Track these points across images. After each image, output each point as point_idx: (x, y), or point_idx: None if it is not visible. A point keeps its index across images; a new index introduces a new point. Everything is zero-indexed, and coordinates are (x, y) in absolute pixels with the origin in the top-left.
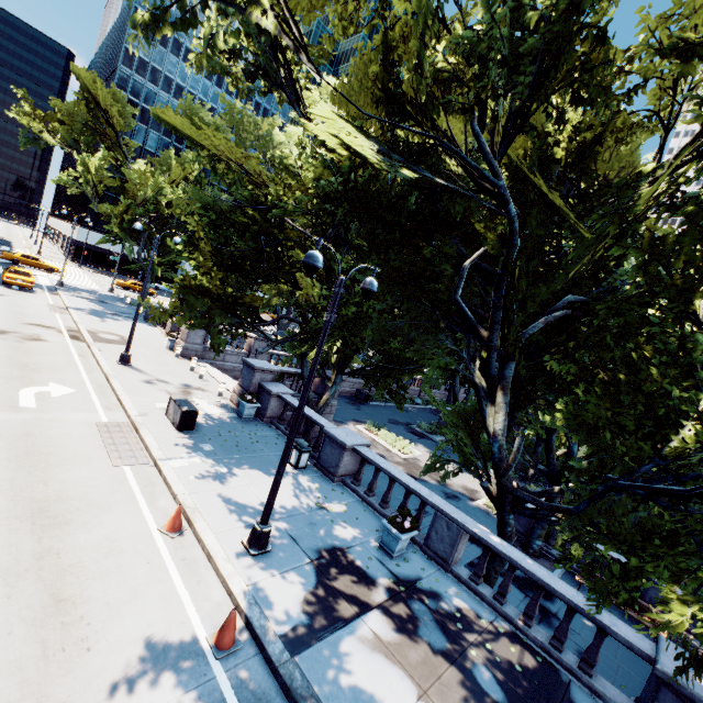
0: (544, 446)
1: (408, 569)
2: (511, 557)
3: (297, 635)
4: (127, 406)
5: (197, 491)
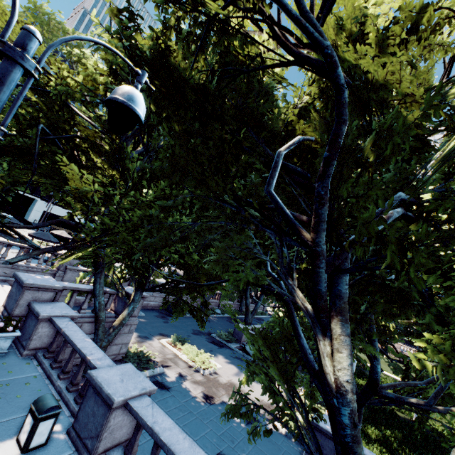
0: None
1: None
2: None
3: None
4: None
5: None
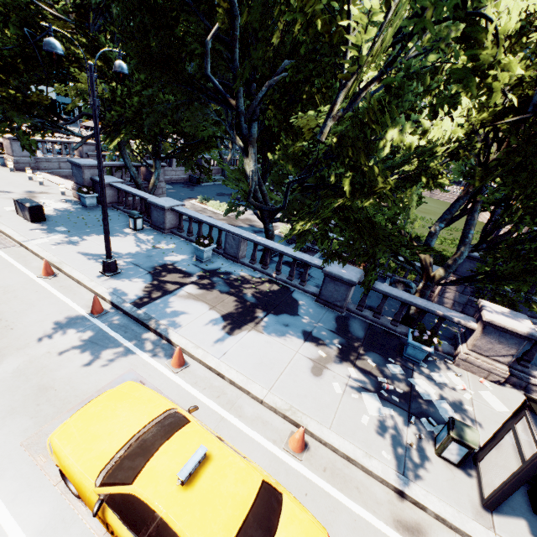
0: None
1: (213, 266)
2: (265, 244)
3: (141, 301)
4: None
5: (60, 254)
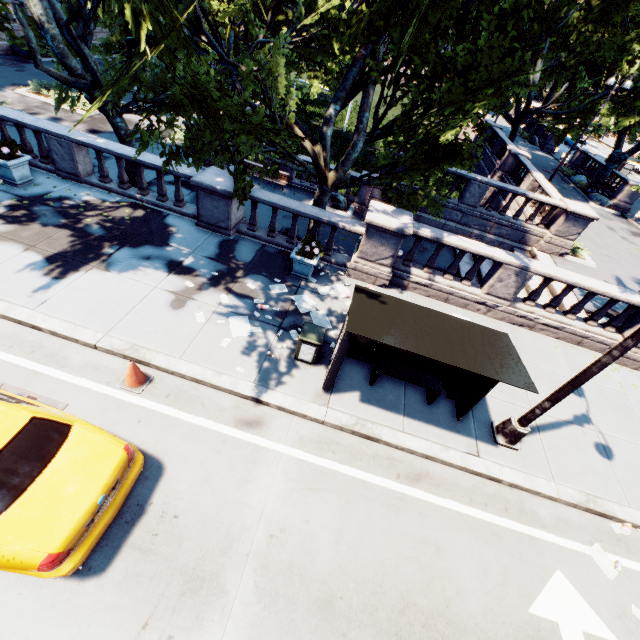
0: None
1: (37, 190)
2: (108, 149)
3: None
4: None
5: None
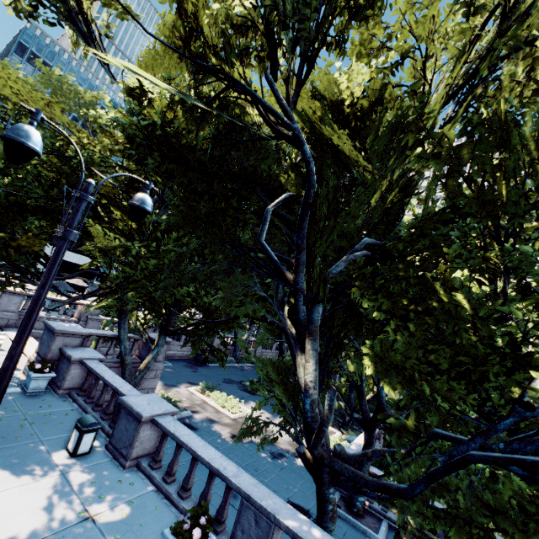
0: (355, 391)
1: None
2: None
3: None
4: None
5: None
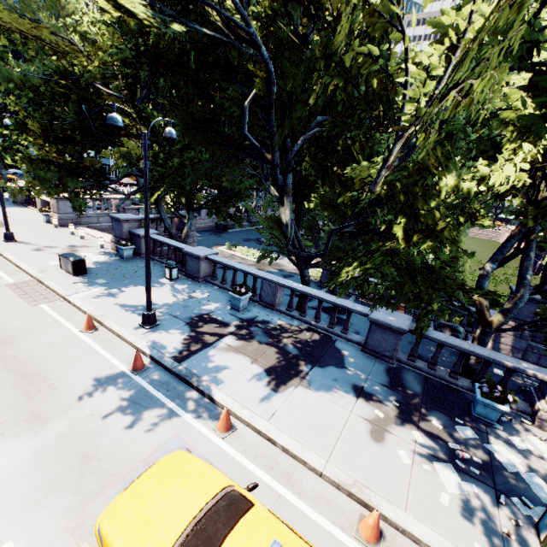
0: None
1: (249, 314)
2: (303, 291)
3: (181, 355)
4: (27, 269)
5: (100, 307)
